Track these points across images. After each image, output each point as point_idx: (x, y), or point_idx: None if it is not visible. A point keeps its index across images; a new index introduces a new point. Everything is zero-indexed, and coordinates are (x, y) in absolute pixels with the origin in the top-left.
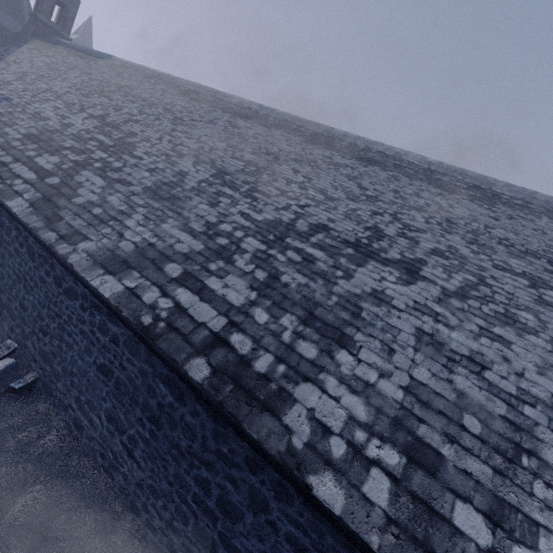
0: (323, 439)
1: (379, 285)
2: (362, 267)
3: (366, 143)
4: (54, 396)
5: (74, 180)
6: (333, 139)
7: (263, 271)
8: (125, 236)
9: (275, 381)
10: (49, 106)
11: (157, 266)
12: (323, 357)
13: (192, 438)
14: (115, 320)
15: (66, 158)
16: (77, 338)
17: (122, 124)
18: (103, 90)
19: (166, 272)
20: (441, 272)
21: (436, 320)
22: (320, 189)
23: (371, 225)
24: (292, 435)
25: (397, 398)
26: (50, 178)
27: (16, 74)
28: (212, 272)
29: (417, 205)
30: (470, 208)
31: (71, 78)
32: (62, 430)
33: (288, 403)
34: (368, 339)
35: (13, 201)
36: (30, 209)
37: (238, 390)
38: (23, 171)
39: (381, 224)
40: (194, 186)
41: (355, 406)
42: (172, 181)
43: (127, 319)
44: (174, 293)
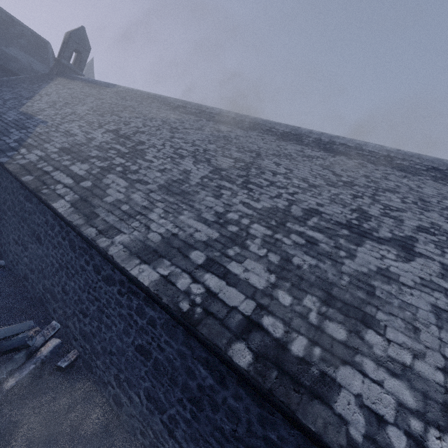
0: (380, 429)
1: (382, 263)
2: (361, 246)
3: (330, 138)
4: (94, 372)
5: (103, 182)
6: (301, 136)
7: (275, 255)
8: (151, 228)
9: (314, 365)
10: (75, 125)
11: (183, 254)
12: (353, 338)
13: (236, 422)
14: (152, 305)
15: (93, 165)
16: (115, 320)
17: (132, 135)
18: (113, 110)
19: (192, 259)
20: (434, 248)
21: (447, 296)
22: (302, 178)
23: (356, 208)
24: (348, 425)
25: (438, 381)
26: (84, 182)
27: (48, 103)
28: (231, 257)
29: (389, 187)
30: (436, 187)
31: (88, 103)
32: (104, 407)
33: (334, 389)
34: (390, 317)
35: (57, 203)
36: (72, 209)
37: (283, 376)
38: (62, 177)
39: (364, 206)
40: (198, 181)
41: (400, 391)
42: (179, 178)
43: (167, 305)
44: (203, 278)
